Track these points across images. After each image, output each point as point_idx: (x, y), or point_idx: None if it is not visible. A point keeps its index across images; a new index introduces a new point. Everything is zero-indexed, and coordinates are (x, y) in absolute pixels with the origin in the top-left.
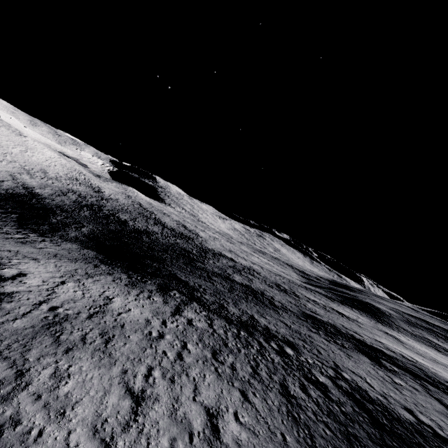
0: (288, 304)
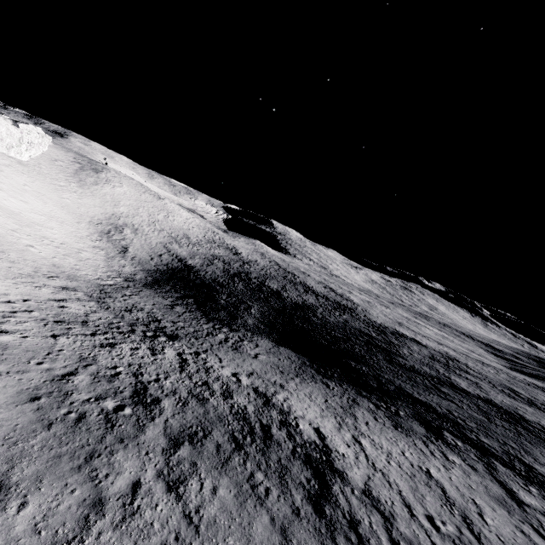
0: None
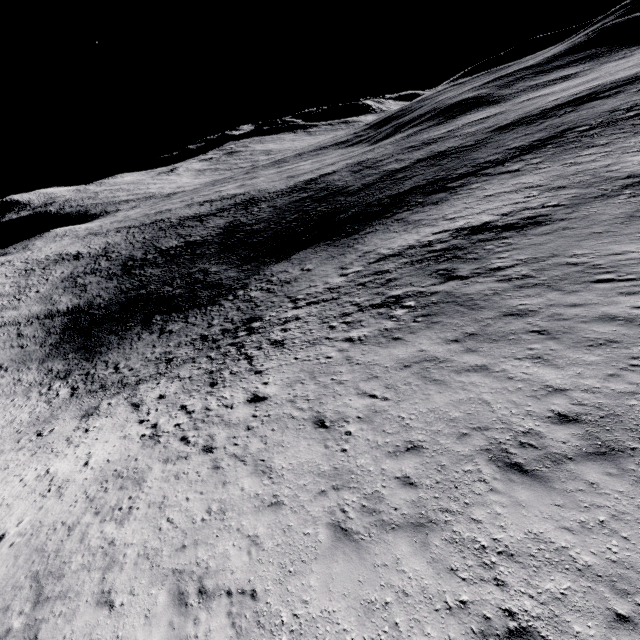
0: (468, 139)
